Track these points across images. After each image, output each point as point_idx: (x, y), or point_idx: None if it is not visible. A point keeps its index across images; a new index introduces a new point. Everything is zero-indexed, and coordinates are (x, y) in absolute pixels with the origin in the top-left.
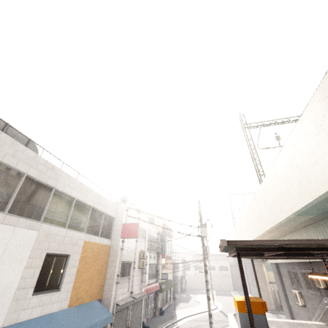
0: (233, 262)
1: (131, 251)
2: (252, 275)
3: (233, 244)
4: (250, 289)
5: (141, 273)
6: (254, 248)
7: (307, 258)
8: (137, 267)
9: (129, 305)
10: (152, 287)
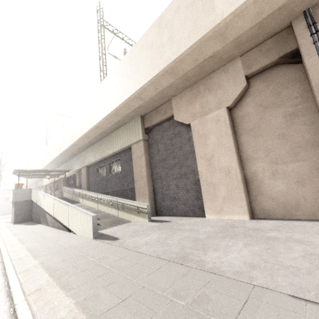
0: None
1: None
2: None
3: (18, 170)
4: None
5: None
6: (25, 172)
7: (49, 177)
8: None
9: None
10: None
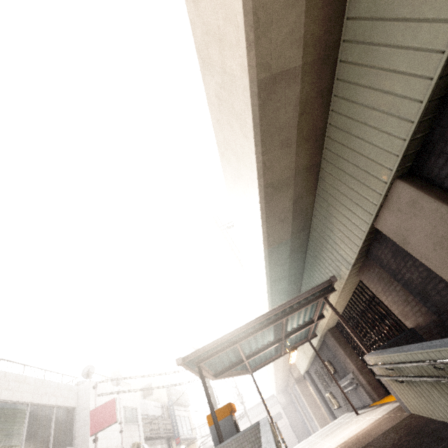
0: (284, 400)
1: None
2: (305, 405)
3: (188, 358)
4: (312, 428)
5: None
6: (211, 354)
7: (296, 346)
8: None
9: None
10: None
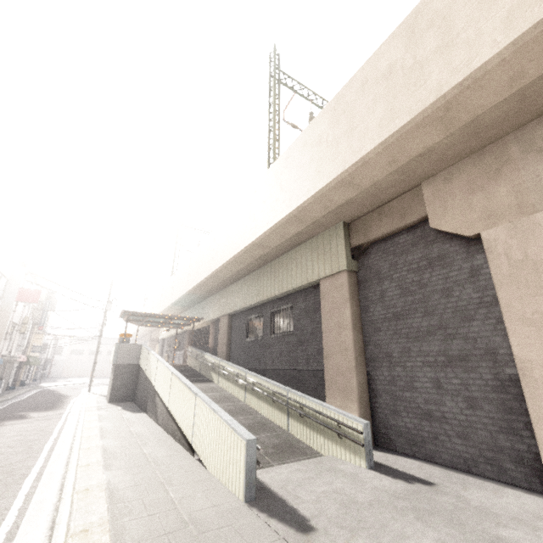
0: None
1: (18, 316)
2: None
3: (127, 312)
4: None
5: (19, 338)
6: (136, 315)
7: (170, 328)
8: (18, 332)
9: (6, 362)
10: (21, 357)
